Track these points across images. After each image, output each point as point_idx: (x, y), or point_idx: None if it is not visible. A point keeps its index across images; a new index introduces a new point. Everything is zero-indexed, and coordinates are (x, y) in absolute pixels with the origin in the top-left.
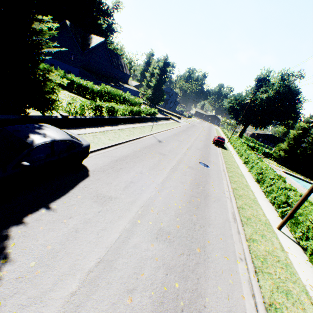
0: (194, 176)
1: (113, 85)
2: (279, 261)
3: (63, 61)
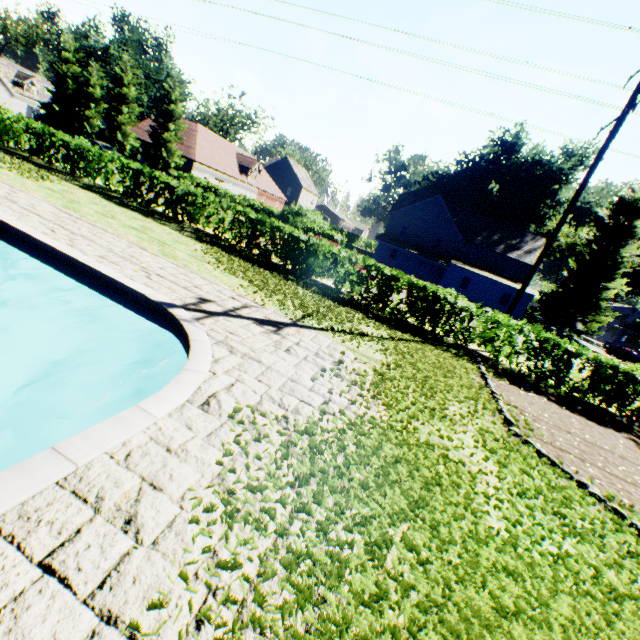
0: None
1: (414, 253)
2: None
3: None
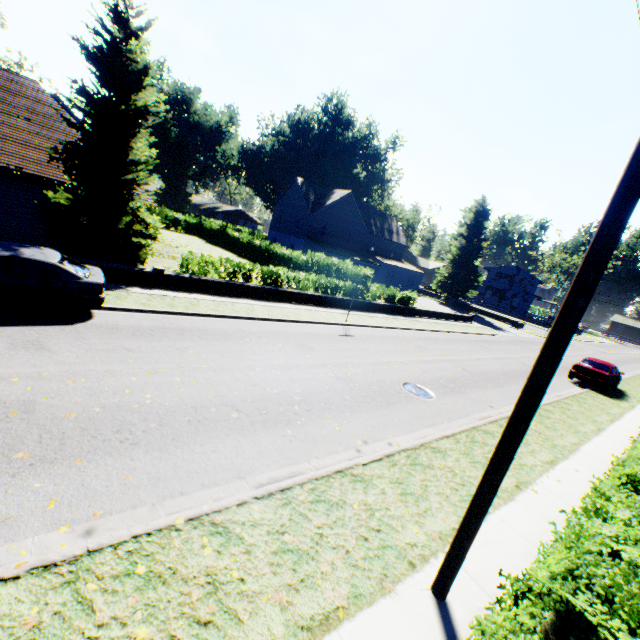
0: (321, 390)
1: (358, 260)
2: (208, 626)
3: (288, 233)
